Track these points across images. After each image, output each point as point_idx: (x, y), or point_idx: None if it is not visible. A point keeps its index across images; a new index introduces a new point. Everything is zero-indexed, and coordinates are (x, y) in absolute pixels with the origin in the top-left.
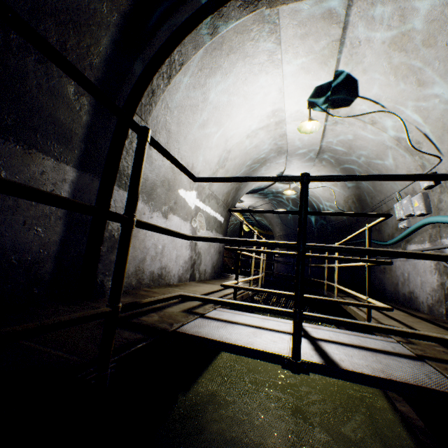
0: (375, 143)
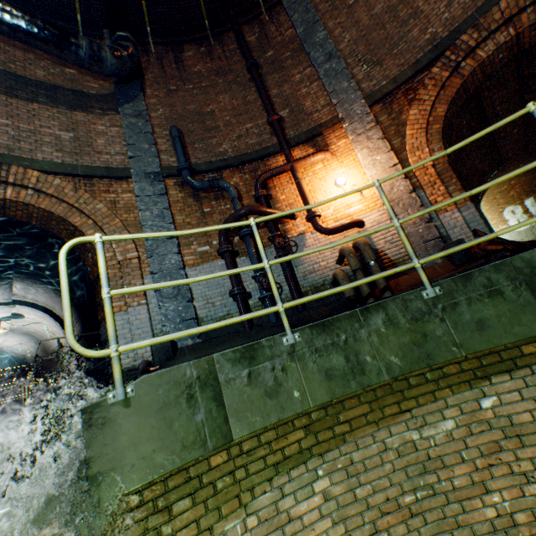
0: (42, 329)
